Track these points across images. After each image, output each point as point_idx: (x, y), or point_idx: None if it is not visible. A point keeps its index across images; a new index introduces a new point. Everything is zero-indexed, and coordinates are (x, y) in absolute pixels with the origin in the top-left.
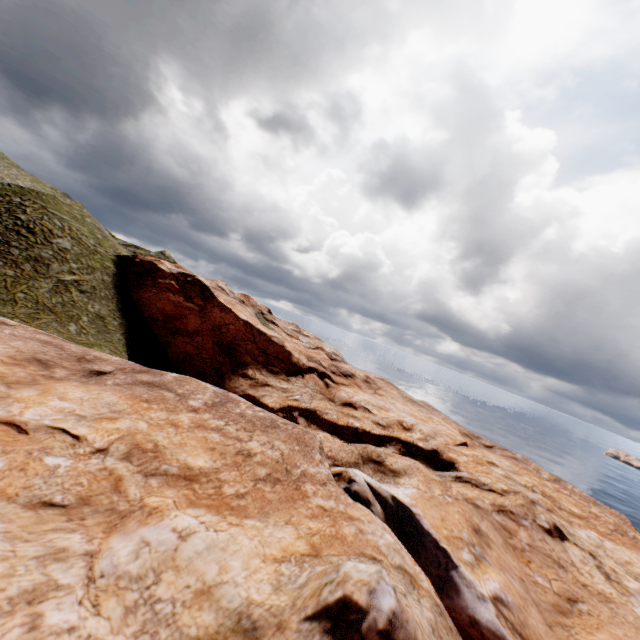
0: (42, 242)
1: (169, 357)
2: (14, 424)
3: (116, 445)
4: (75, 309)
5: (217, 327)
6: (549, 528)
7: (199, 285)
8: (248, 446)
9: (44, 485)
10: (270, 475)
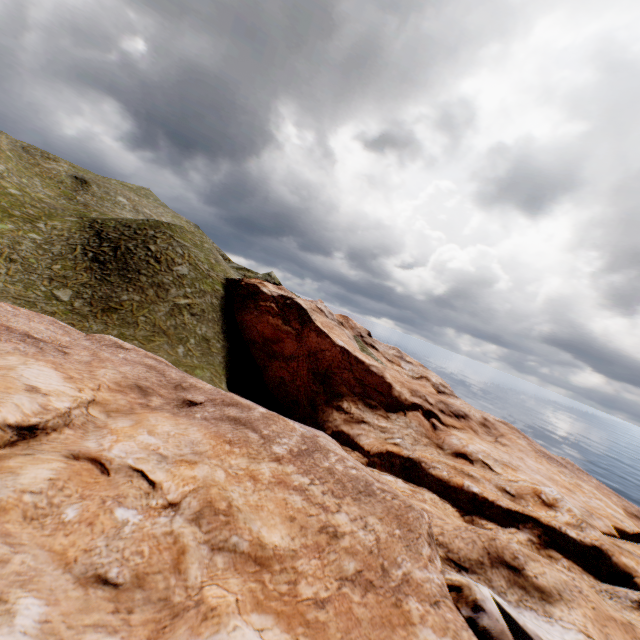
0: (165, 269)
1: (265, 381)
2: (99, 462)
3: (188, 499)
4: (185, 331)
5: (312, 353)
6: None
7: (297, 308)
8: (334, 520)
9: (105, 549)
10: (360, 573)
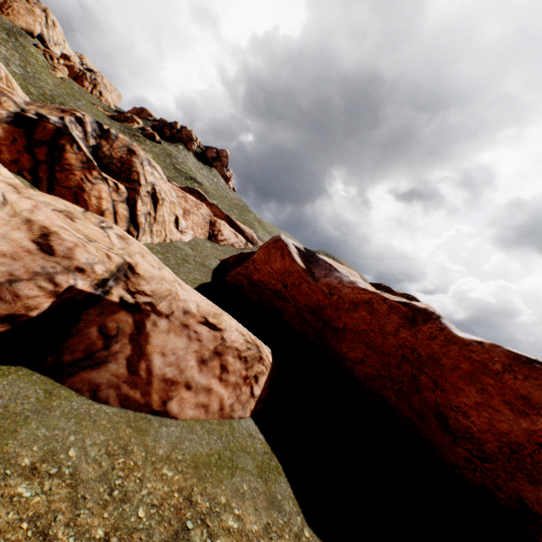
0: None
1: None
2: None
3: None
4: None
5: None
6: None
7: (415, 300)
8: None
9: None
10: None
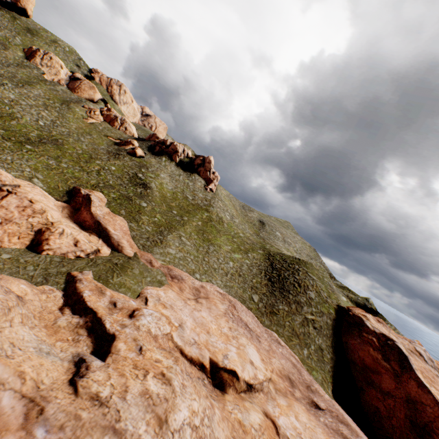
0: (302, 292)
1: (360, 401)
2: (275, 424)
3: None
4: (308, 338)
5: (410, 399)
6: None
7: (397, 351)
8: None
9: None
10: None
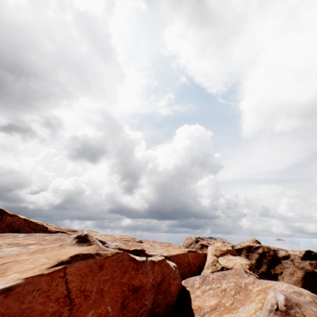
0: None
1: None
2: None
3: (3, 244)
4: None
5: (10, 224)
6: (138, 241)
7: None
8: (45, 238)
9: None
10: (55, 240)
